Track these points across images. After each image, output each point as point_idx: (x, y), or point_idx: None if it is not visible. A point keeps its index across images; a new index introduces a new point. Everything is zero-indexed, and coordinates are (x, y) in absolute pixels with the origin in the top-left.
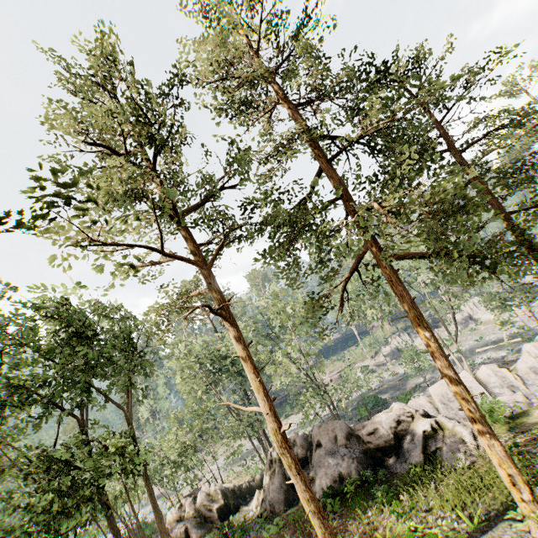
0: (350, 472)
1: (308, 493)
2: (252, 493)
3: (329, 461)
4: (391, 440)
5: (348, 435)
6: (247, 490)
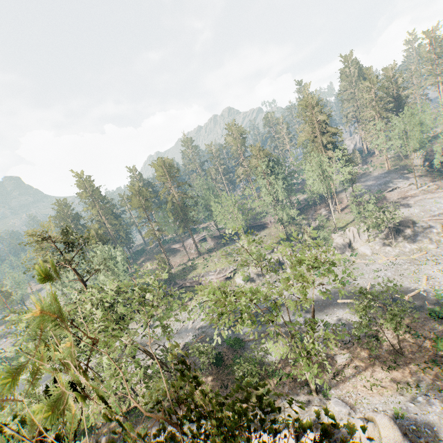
0: None
1: None
2: None
3: None
4: None
5: None
6: None
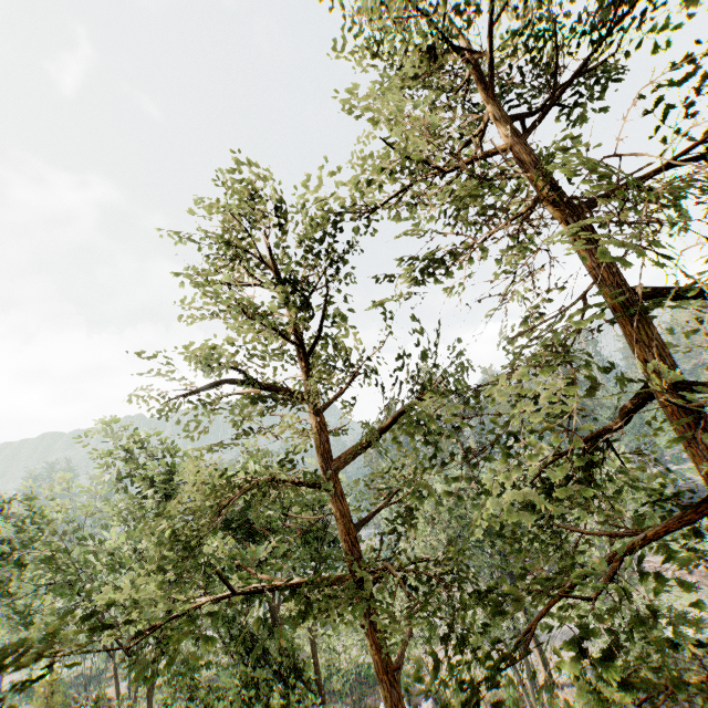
0: None
1: None
2: None
3: None
4: None
5: None
6: None
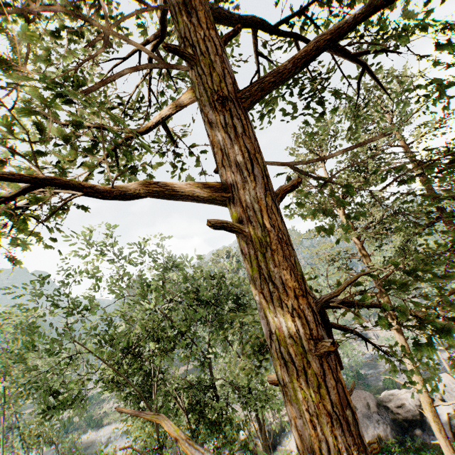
0: (386, 435)
1: (453, 452)
2: (278, 436)
3: (367, 423)
4: (417, 415)
5: (377, 405)
6: (275, 432)
